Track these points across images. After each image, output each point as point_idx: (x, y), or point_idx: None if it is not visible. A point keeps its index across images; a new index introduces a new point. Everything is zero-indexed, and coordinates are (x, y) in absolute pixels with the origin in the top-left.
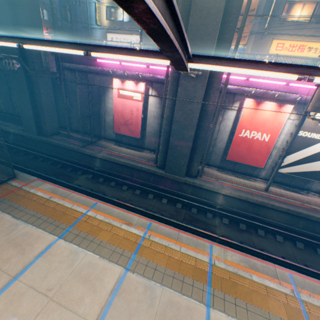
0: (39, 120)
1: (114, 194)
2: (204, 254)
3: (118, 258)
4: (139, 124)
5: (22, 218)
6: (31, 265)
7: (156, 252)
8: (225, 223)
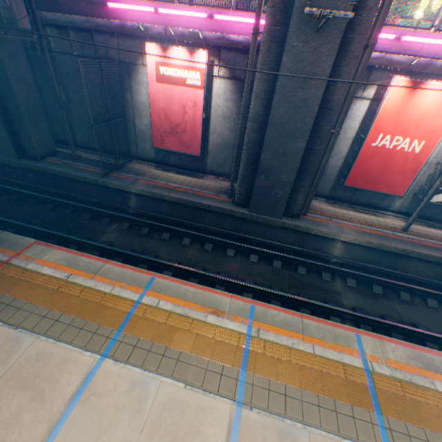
0: (15, 130)
1: (172, 253)
2: (352, 353)
3: (218, 382)
4: (198, 131)
5: (23, 324)
6: (62, 423)
7: (278, 362)
8: (351, 287)
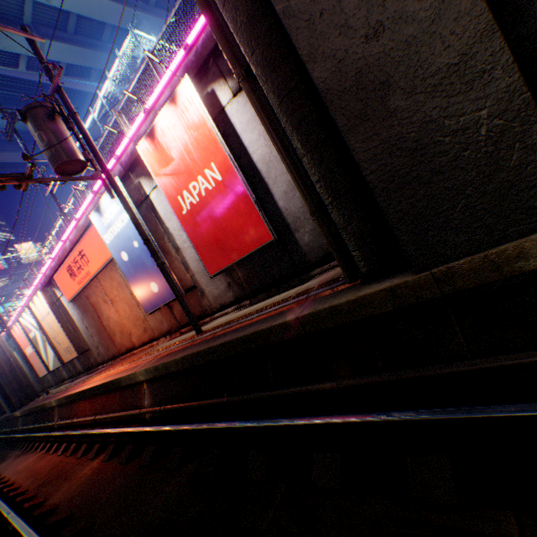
0: None
1: None
2: None
3: None
4: None
5: None
6: None
7: None
8: None
